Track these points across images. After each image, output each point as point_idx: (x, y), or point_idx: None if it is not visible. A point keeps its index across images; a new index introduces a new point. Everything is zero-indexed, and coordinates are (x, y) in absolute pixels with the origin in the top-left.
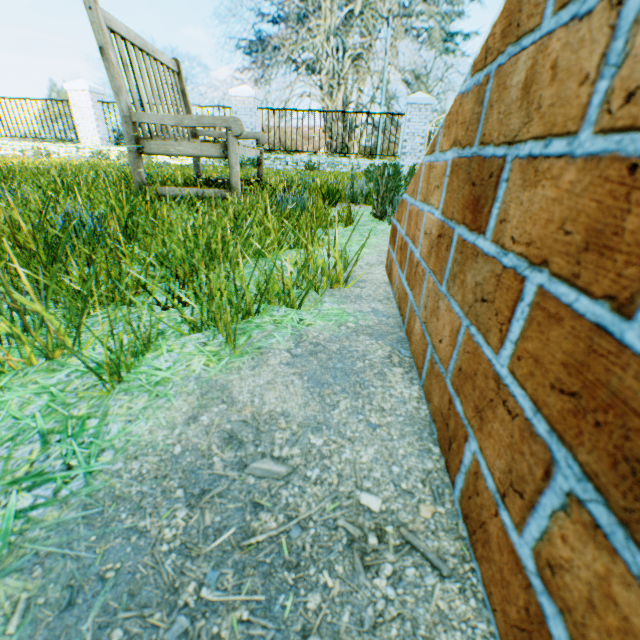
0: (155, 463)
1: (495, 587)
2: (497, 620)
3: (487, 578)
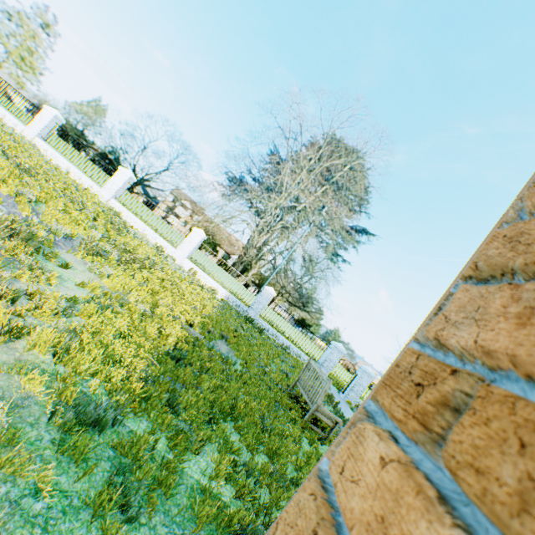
0: None
1: None
2: None
3: None
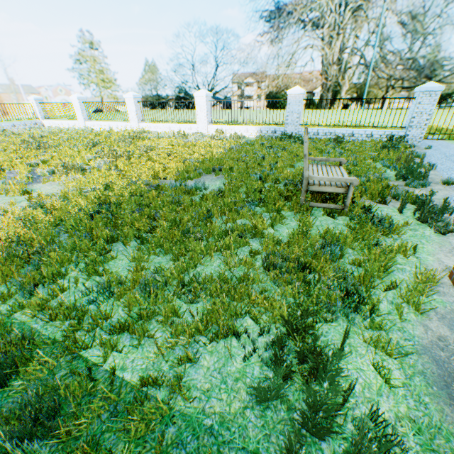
0: (427, 341)
1: None
2: None
3: None
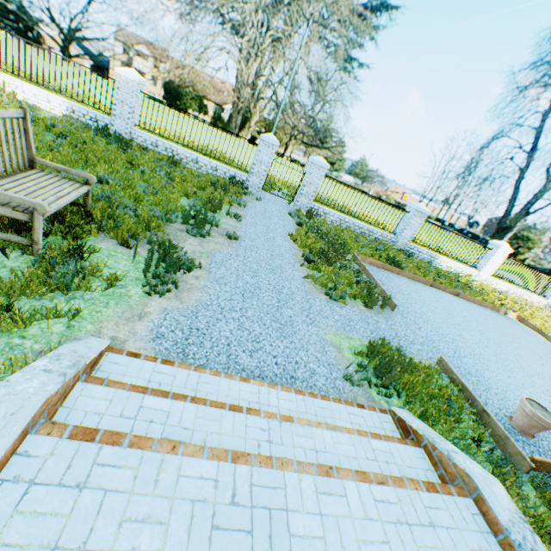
0: None
1: None
2: None
3: None
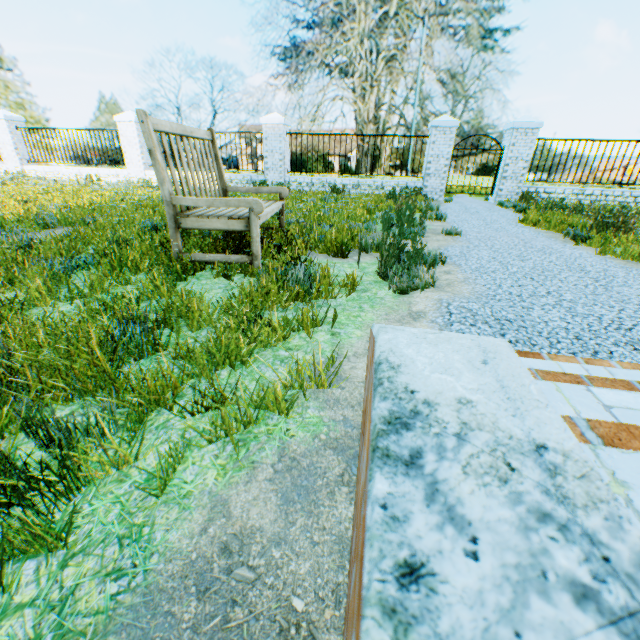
0: (181, 565)
1: None
2: None
3: None
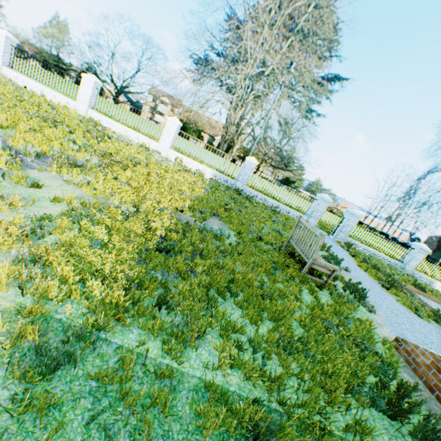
0: None
1: (440, 402)
2: (440, 404)
3: (439, 401)
